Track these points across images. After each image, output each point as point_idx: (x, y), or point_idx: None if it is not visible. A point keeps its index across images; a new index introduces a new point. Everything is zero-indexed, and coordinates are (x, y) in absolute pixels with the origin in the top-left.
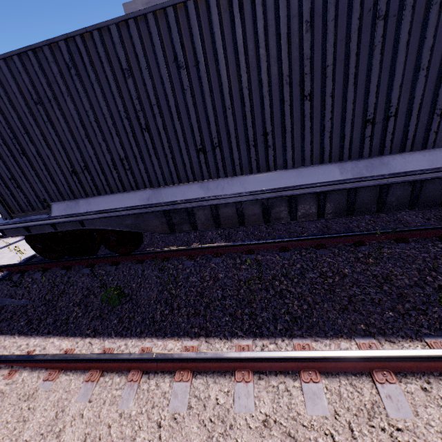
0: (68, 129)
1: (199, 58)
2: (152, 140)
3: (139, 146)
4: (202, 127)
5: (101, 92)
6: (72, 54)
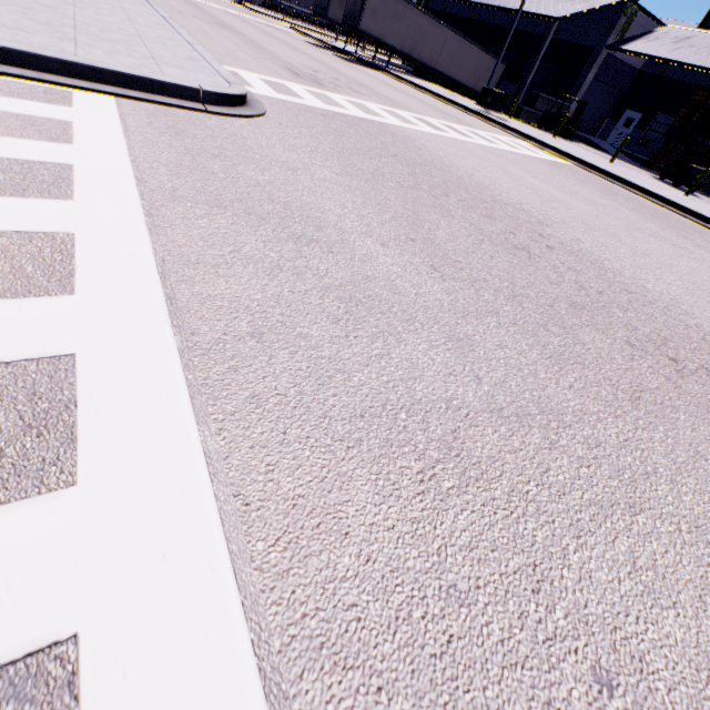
0: None
1: None
2: None
3: None
4: None
5: None
6: None
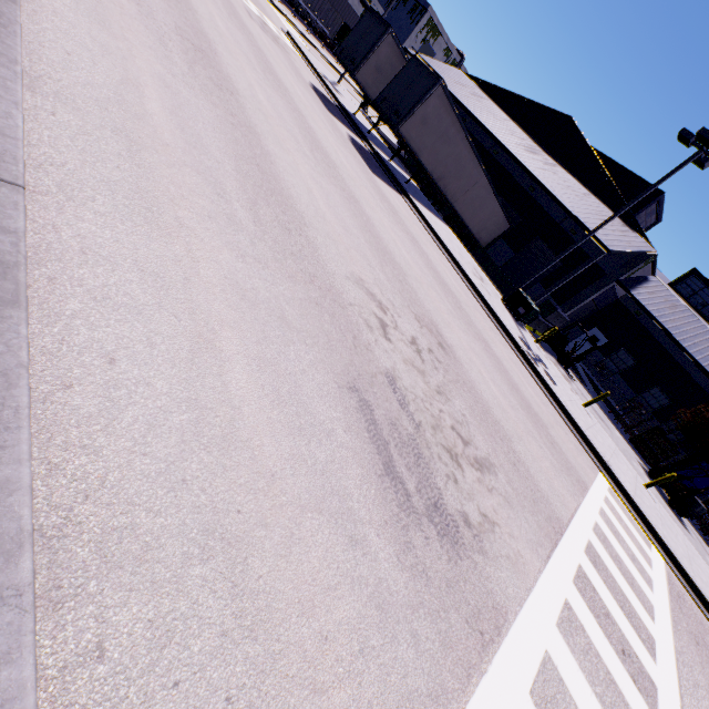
0: None
1: None
2: None
3: None
4: None
5: None
6: None
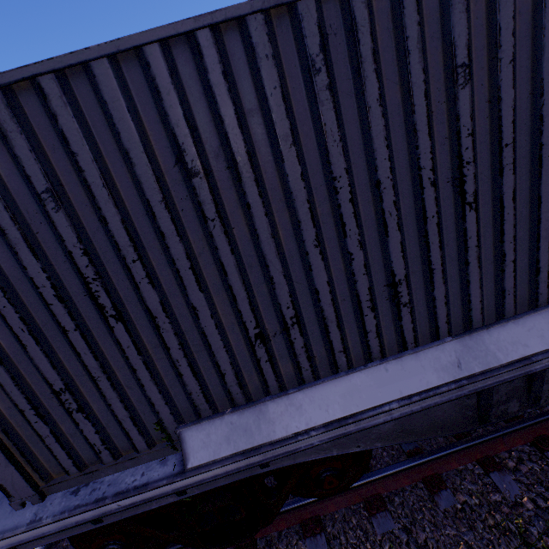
0: (269, 230)
1: None
2: (477, 227)
3: (441, 246)
4: None
5: (383, 127)
6: (325, 36)
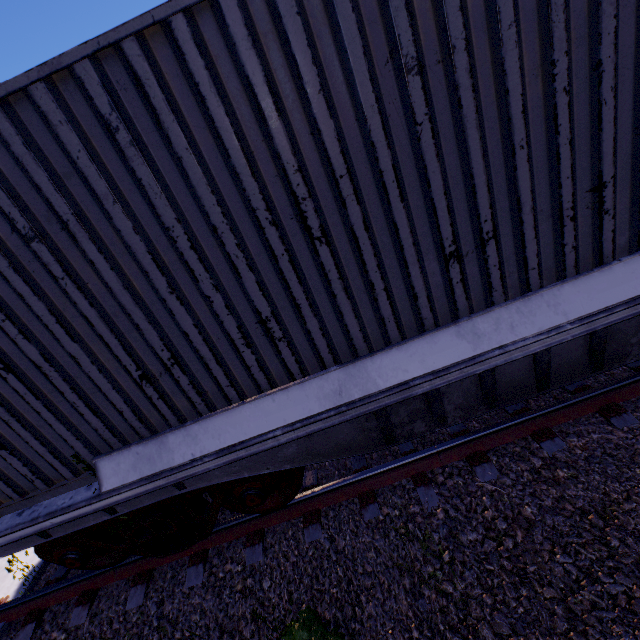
0: (120, 283)
1: (455, 38)
2: (336, 260)
3: (304, 281)
4: (452, 204)
5: (202, 175)
6: (116, 93)
